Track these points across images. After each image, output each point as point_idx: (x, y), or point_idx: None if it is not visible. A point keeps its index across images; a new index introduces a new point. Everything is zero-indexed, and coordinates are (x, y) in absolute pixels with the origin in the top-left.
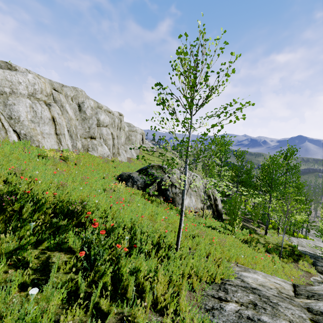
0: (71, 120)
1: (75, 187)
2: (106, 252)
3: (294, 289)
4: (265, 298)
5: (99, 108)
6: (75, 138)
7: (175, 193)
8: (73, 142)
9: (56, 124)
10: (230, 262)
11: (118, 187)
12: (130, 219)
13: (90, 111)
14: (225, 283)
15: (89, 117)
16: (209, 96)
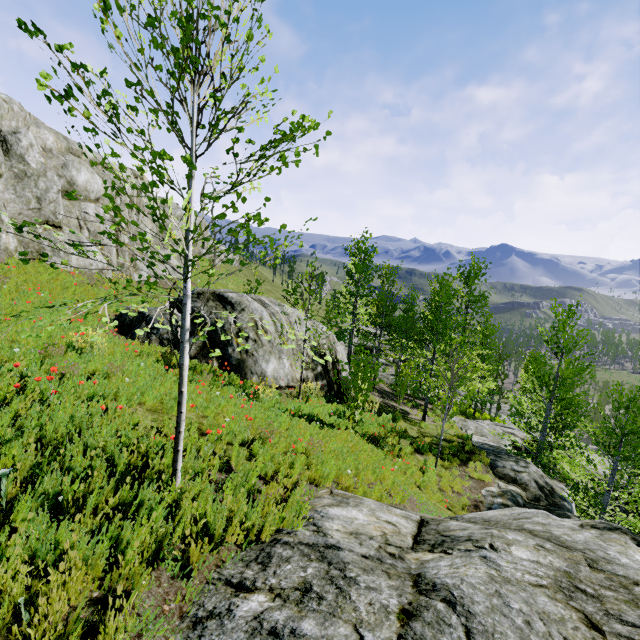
0: None
1: None
2: None
3: (417, 532)
4: (337, 569)
5: (72, 153)
6: None
7: (246, 351)
8: None
9: None
10: (322, 487)
11: (93, 342)
12: (72, 417)
13: (39, 157)
14: (278, 542)
15: (37, 172)
16: (221, 99)
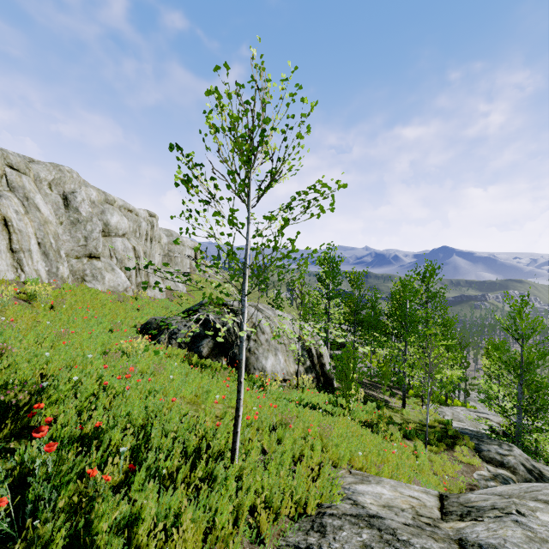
0: (47, 225)
1: (38, 354)
2: (67, 488)
3: (441, 505)
4: (389, 534)
5: (108, 203)
6: (56, 257)
7: (249, 349)
8: (50, 265)
9: (12, 231)
10: (339, 468)
11: (136, 347)
12: (146, 407)
13: (88, 207)
14: (324, 514)
15: (86, 218)
16: (275, 173)
